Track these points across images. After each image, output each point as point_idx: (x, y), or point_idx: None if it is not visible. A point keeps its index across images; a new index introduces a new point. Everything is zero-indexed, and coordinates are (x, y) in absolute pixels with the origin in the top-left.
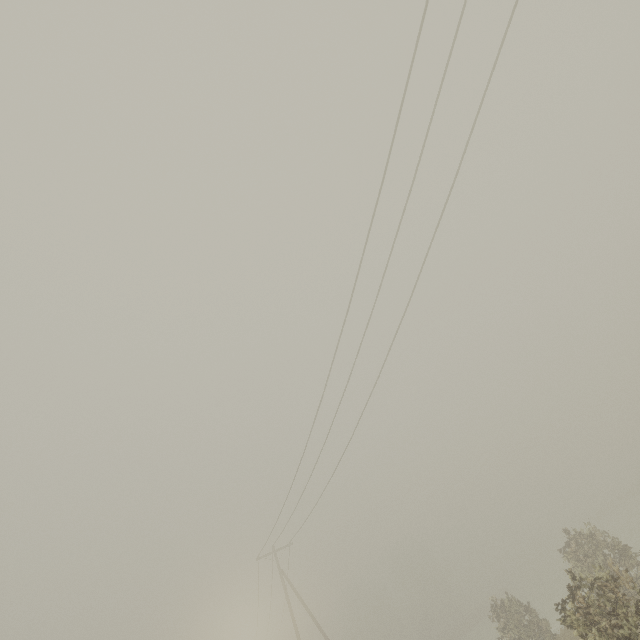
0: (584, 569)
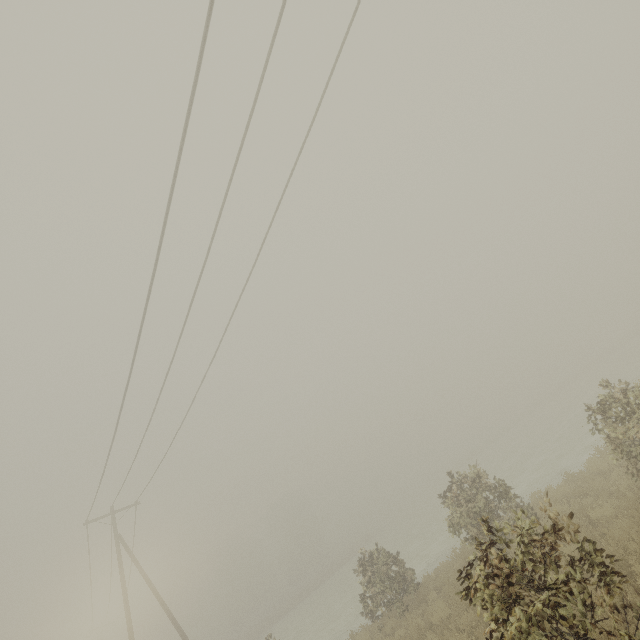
0: (463, 514)
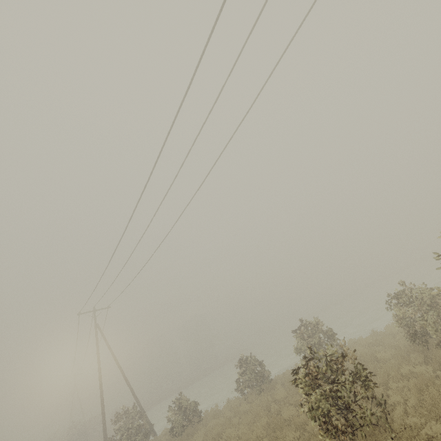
0: (304, 344)
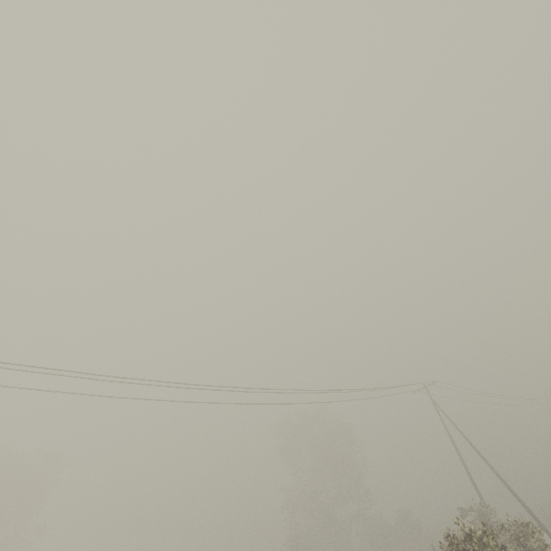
0: None
